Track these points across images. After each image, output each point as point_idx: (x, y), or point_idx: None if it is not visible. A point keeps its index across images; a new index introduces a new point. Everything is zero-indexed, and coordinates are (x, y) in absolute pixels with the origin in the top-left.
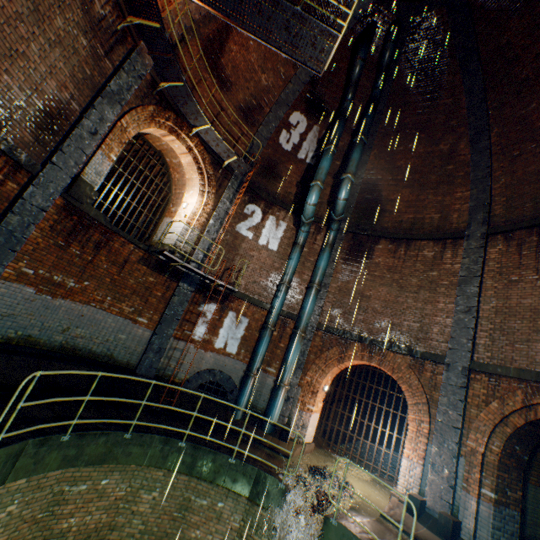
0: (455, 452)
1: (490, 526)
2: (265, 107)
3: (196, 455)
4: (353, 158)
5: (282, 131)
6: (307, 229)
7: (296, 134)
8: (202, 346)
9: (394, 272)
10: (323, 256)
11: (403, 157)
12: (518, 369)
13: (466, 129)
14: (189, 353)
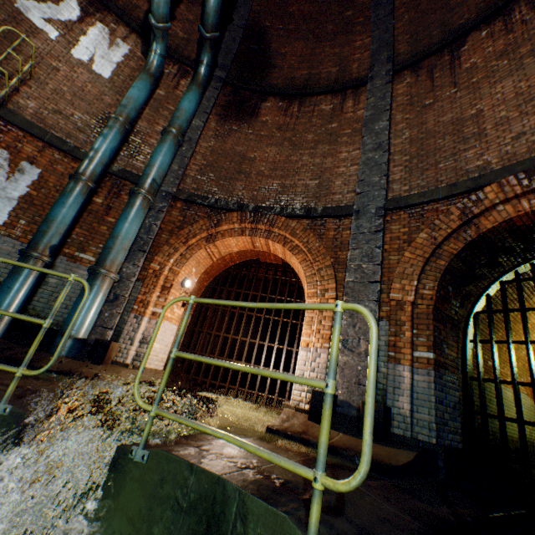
0: (375, 314)
1: (433, 401)
2: None
3: None
4: None
5: None
6: (162, 49)
7: None
8: None
9: (286, 130)
10: (188, 97)
11: (297, 1)
12: (449, 186)
13: None
14: None
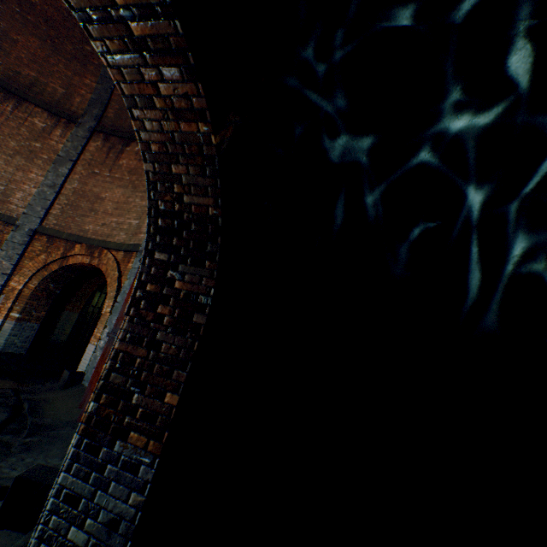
0: None
1: (9, 335)
2: None
3: None
4: None
5: None
6: None
7: None
8: None
9: None
10: None
11: None
12: (70, 234)
13: None
14: None
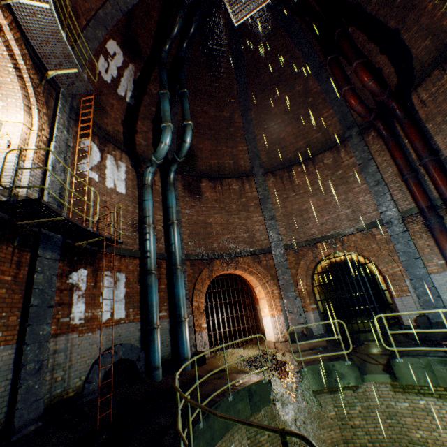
0: (295, 296)
1: (320, 320)
2: (81, 16)
3: (210, 423)
4: (187, 108)
5: (100, 56)
6: (154, 170)
7: (114, 66)
8: (88, 328)
9: (220, 202)
10: (173, 195)
11: (202, 116)
12: (305, 241)
13: (238, 105)
14: (75, 347)
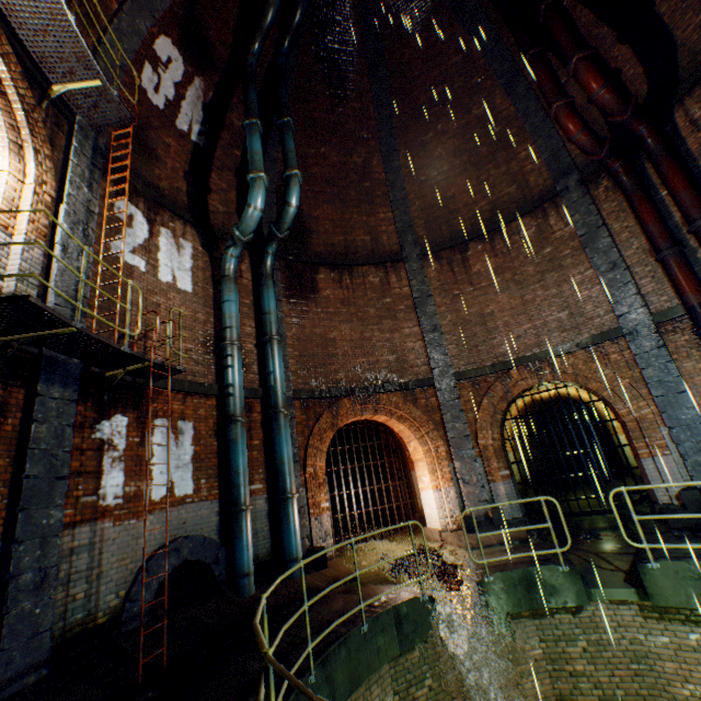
0: (474, 456)
1: (515, 496)
2: None
3: (329, 673)
4: (291, 147)
5: (144, 63)
6: (239, 252)
7: (169, 81)
8: (130, 511)
9: (349, 305)
10: (271, 294)
11: (317, 163)
12: (490, 366)
13: (377, 144)
14: (107, 544)
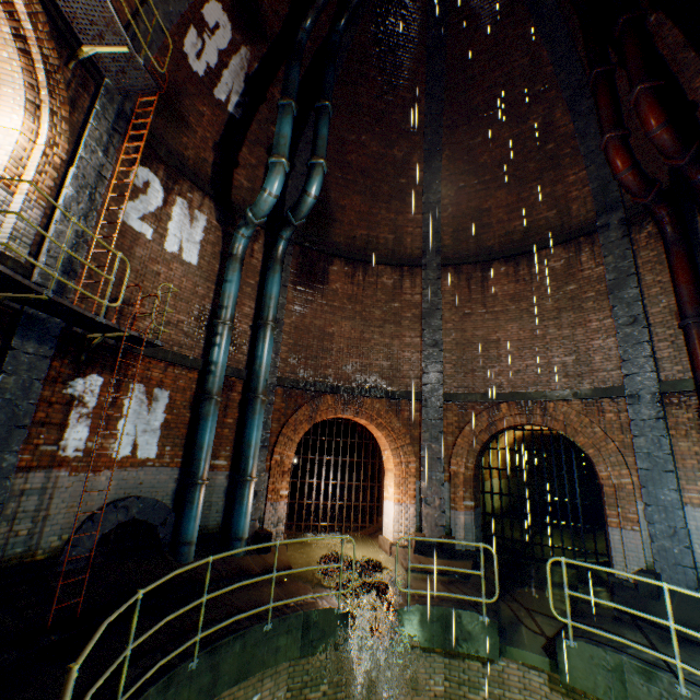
0: (443, 480)
1: (474, 529)
2: None
3: (216, 662)
4: (323, 134)
5: (189, 27)
6: (251, 233)
7: (213, 48)
8: (88, 465)
9: (356, 302)
10: (275, 279)
11: (355, 151)
12: (481, 394)
13: (421, 140)
14: (60, 491)
